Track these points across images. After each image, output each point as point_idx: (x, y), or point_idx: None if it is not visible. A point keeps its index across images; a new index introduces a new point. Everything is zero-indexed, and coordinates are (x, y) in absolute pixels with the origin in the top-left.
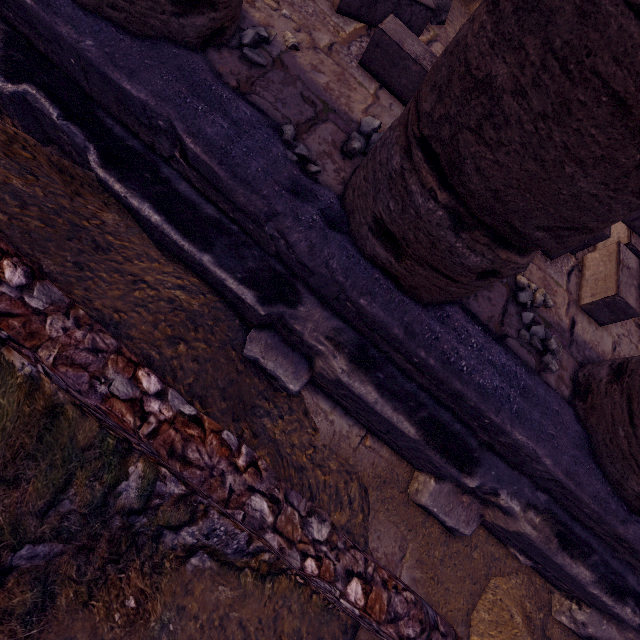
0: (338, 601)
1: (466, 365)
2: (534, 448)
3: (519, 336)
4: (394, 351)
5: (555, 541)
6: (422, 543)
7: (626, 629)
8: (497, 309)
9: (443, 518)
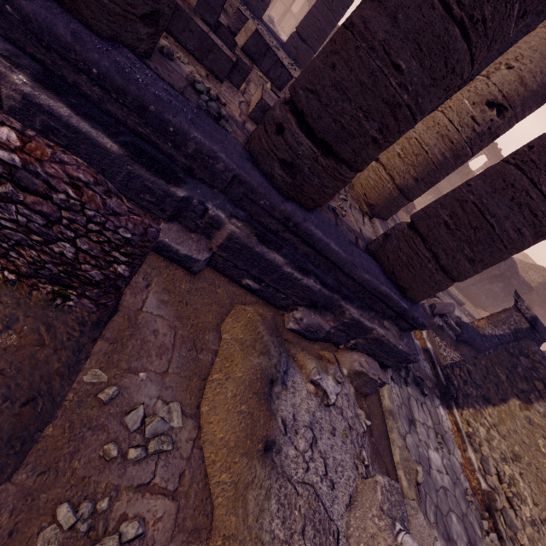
0: (13, 193)
1: (142, 81)
2: (211, 148)
3: (199, 104)
4: (79, 75)
5: (255, 239)
6: (167, 279)
7: (325, 315)
8: (178, 84)
9: (177, 248)
